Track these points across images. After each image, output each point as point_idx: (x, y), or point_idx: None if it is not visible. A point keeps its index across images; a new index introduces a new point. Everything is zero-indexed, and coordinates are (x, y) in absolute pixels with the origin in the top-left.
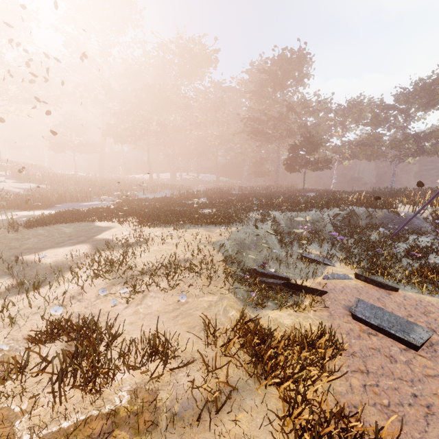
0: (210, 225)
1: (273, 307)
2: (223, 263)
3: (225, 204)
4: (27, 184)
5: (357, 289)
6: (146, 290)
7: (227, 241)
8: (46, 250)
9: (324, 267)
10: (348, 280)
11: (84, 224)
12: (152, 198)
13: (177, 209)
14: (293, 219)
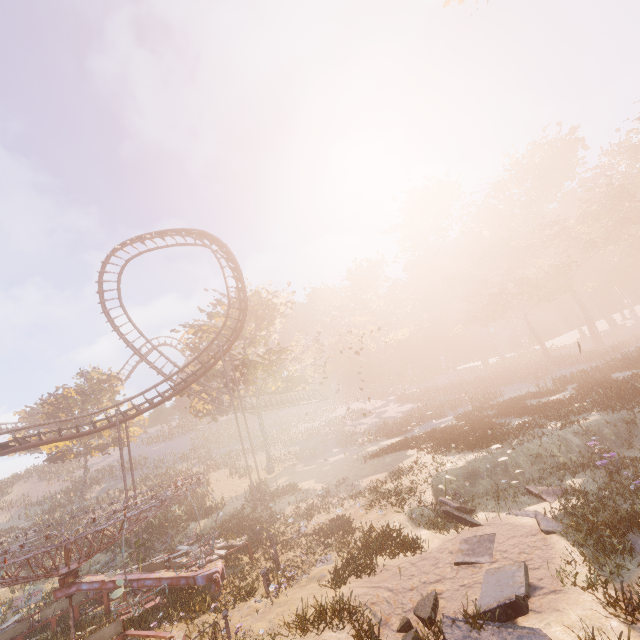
0: (474, 449)
1: (431, 528)
2: (427, 491)
3: (565, 401)
4: (405, 406)
5: (514, 527)
6: (376, 506)
7: (450, 471)
8: (368, 477)
9: (537, 502)
10: (526, 518)
11: (400, 453)
12: (502, 401)
13: (487, 424)
14: (632, 423)
